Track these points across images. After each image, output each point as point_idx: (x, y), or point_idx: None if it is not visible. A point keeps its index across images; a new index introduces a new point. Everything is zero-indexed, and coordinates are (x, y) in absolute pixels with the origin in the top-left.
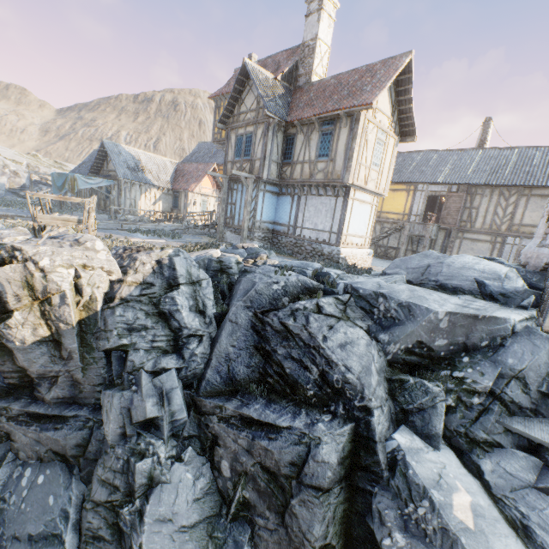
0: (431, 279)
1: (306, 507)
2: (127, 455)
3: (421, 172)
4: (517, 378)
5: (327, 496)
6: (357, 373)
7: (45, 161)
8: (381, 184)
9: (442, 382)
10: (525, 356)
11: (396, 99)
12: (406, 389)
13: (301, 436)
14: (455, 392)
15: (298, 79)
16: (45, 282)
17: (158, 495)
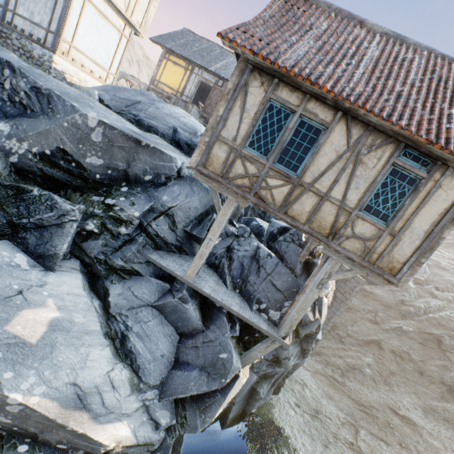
0: (132, 112)
1: None
2: None
3: (202, 57)
4: (168, 215)
5: None
6: None
7: None
8: (136, 12)
9: (87, 205)
10: (180, 197)
11: None
12: (24, 201)
13: None
14: (101, 218)
15: None
16: None
17: None
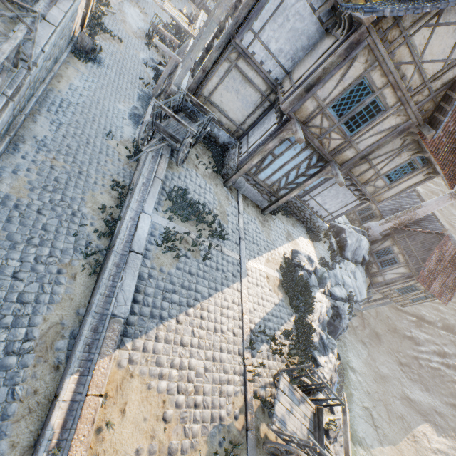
0: (355, 258)
1: None
2: None
3: None
4: None
5: None
6: None
7: None
8: None
9: None
10: None
11: None
12: None
13: None
14: None
15: None
16: None
17: None
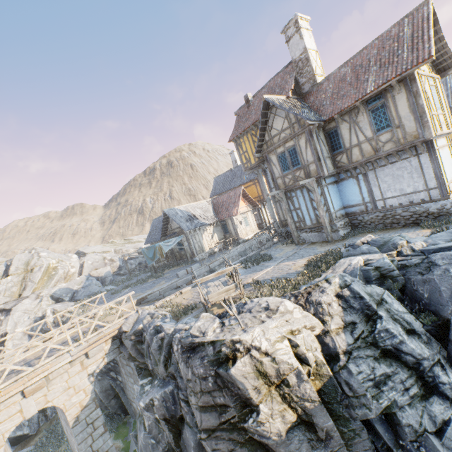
0: None
1: None
2: None
3: (447, 97)
4: None
5: None
6: None
7: (119, 242)
8: (447, 122)
9: None
10: None
11: None
12: None
13: None
14: None
15: (302, 87)
16: (275, 365)
17: None
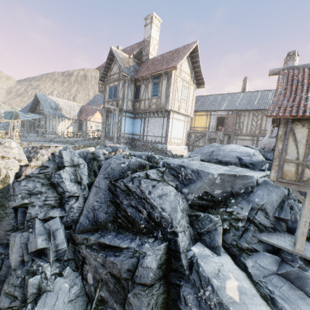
0: (214, 158)
1: (137, 297)
2: (24, 274)
3: (213, 105)
4: (261, 209)
5: (151, 289)
6: (168, 212)
7: (6, 107)
8: (188, 110)
9: (220, 215)
10: (264, 196)
11: (192, 66)
12: (199, 220)
13: (134, 252)
14: (228, 220)
15: (143, 57)
16: None
17: (44, 300)
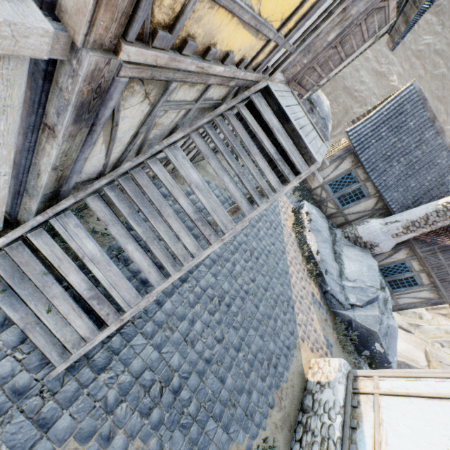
0: None
1: None
2: None
3: None
4: None
5: None
6: None
7: None
8: None
9: None
10: None
11: None
12: None
13: None
14: None
15: None
16: None
17: None
